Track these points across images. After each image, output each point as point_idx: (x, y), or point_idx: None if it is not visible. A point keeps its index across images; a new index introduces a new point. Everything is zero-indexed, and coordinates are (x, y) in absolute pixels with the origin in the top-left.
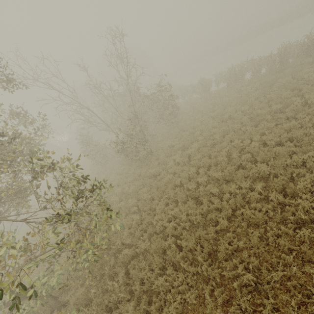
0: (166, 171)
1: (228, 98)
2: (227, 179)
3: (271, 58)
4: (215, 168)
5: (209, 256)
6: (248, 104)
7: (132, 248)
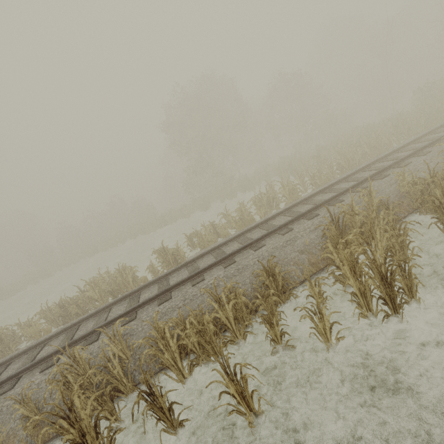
0: None
1: None
2: None
3: None
4: None
5: None
6: None
7: None
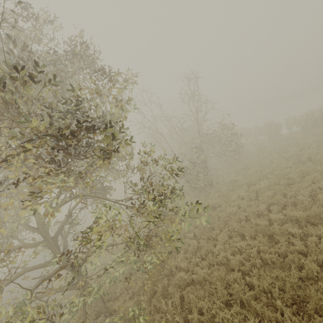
0: (227, 204)
1: (306, 141)
2: (312, 222)
3: None
4: (293, 207)
5: (292, 306)
6: None
7: (187, 273)
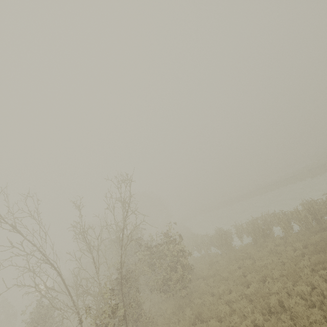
0: None
1: (264, 263)
2: None
3: (300, 213)
4: None
5: None
6: (305, 281)
7: None
